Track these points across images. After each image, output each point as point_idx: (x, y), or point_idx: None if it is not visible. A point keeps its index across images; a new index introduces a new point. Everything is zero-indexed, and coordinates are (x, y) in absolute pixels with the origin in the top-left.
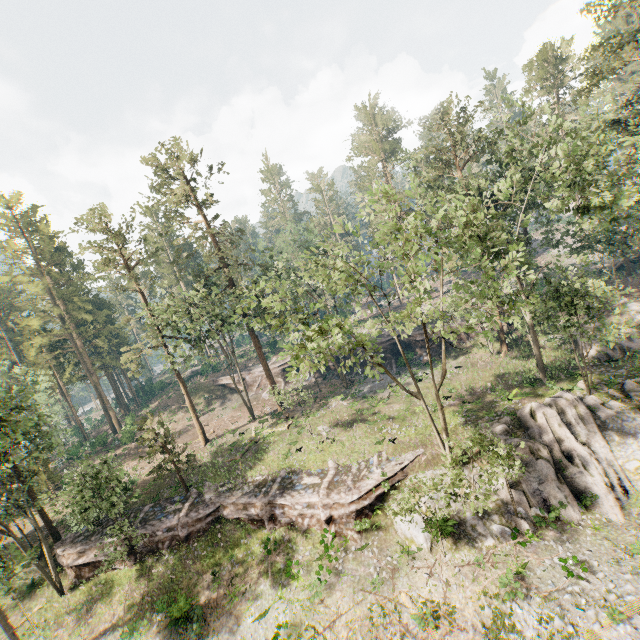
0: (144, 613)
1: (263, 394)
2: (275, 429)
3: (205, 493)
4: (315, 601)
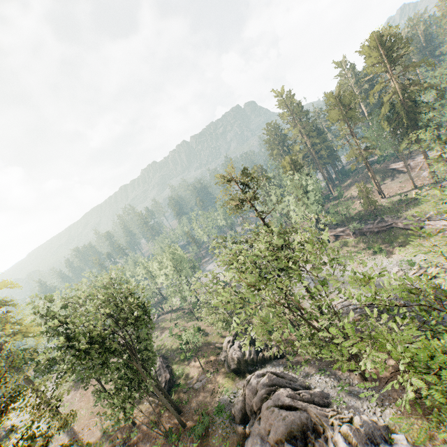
0: (362, 250)
1: (423, 173)
2: (429, 193)
3: (385, 218)
4: (440, 256)
